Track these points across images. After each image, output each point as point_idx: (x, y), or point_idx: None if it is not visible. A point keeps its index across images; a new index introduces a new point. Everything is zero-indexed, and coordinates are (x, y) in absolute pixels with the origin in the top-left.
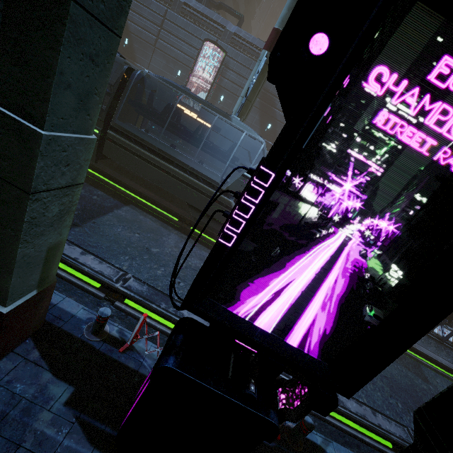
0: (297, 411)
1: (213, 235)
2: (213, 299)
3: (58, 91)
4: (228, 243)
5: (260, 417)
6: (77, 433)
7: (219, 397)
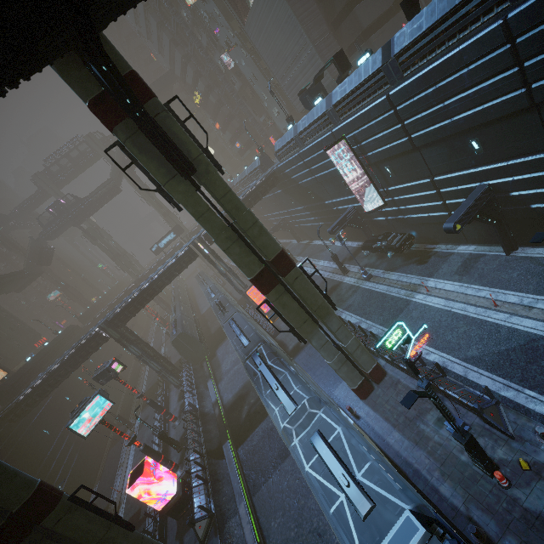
0: None
1: None
2: None
3: None
4: None
5: None
6: None
7: None
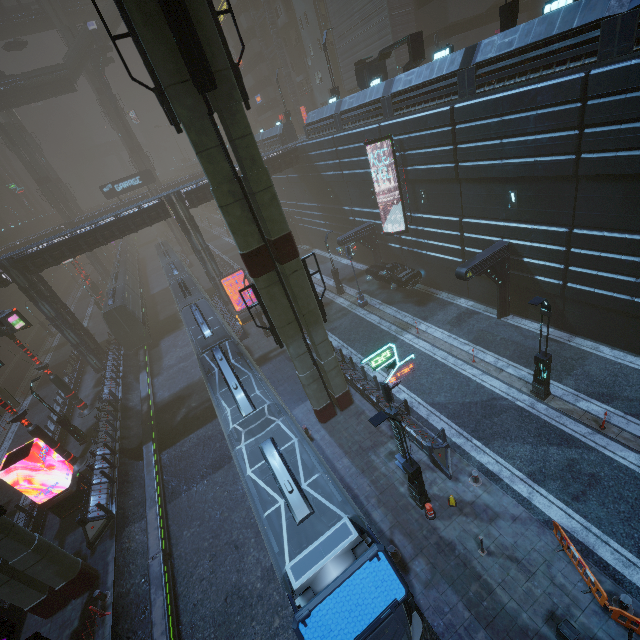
0: None
1: None
2: None
3: (4, 556)
4: None
5: None
6: None
7: None
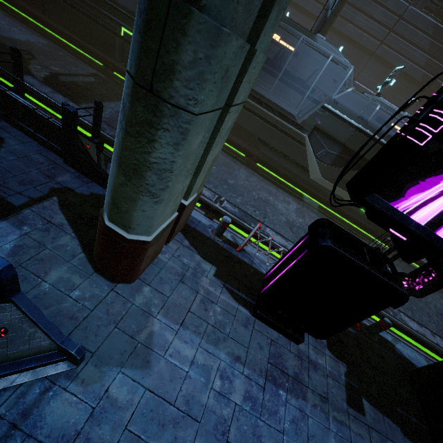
0: (422, 291)
1: (279, 171)
2: (378, 195)
3: (274, 7)
4: (420, 143)
5: (395, 288)
6: (226, 293)
7: (364, 270)
